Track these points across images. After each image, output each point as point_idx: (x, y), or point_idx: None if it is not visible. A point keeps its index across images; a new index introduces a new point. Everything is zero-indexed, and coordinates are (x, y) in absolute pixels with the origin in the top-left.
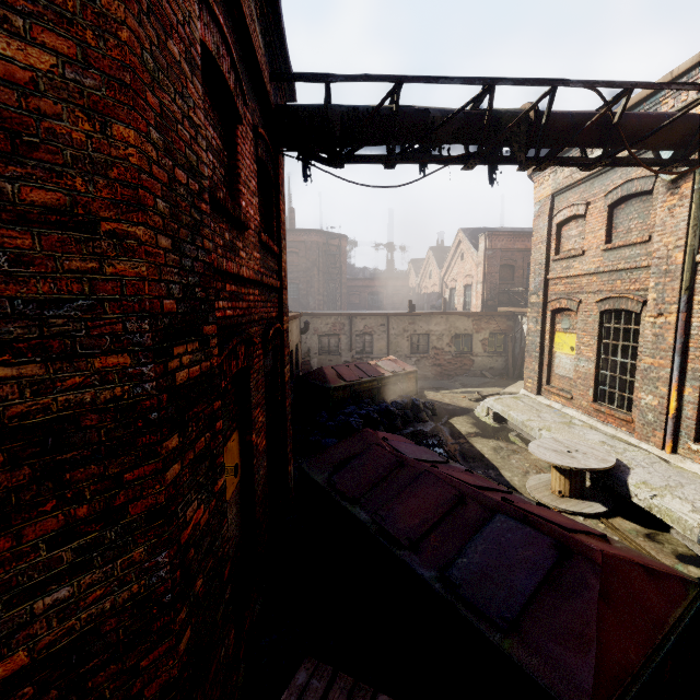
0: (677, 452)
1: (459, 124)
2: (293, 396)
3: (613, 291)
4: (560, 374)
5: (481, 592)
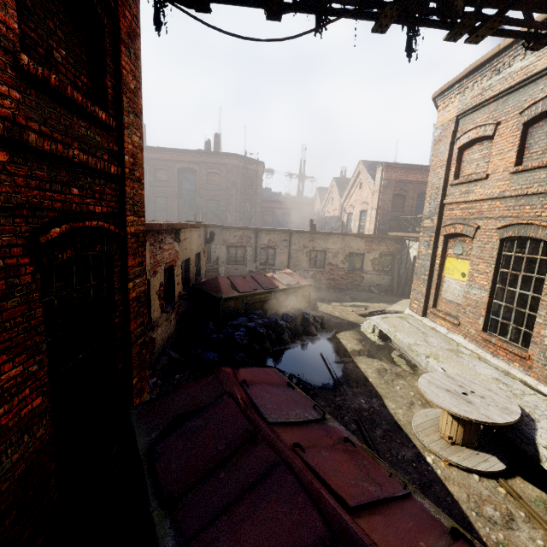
0: None
1: None
2: (188, 303)
3: (519, 217)
4: (448, 299)
5: None
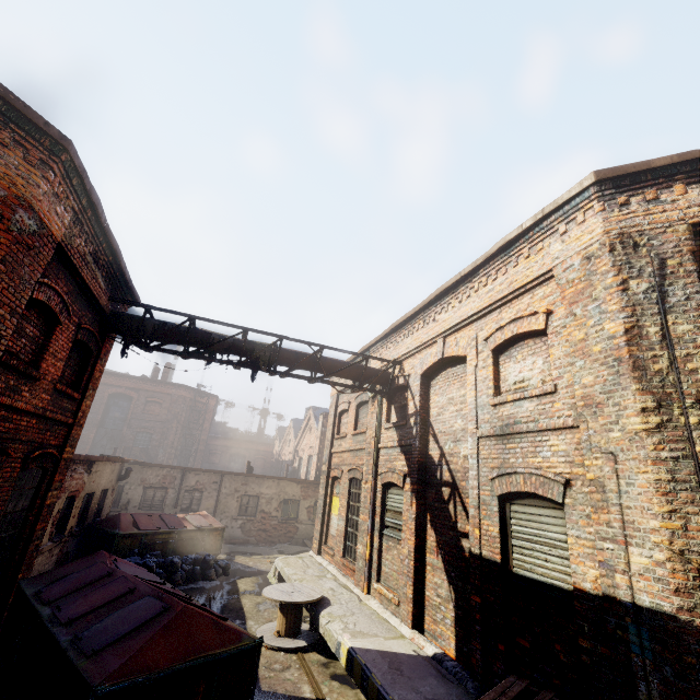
0: (371, 592)
1: (230, 344)
2: (76, 544)
3: (354, 464)
4: (332, 534)
5: (93, 639)
